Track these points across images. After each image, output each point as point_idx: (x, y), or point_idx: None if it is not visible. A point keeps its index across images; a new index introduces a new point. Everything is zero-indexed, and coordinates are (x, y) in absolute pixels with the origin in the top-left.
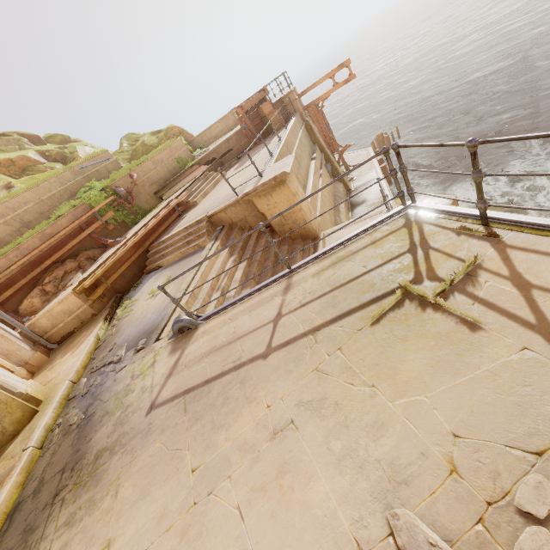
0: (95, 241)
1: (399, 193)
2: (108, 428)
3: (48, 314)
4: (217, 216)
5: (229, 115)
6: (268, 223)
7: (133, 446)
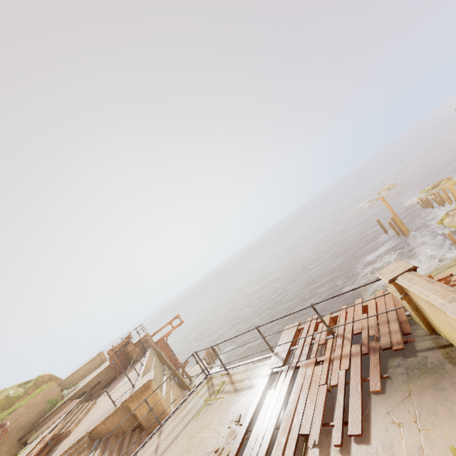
0: None
1: (202, 370)
2: None
3: None
4: (97, 430)
5: (96, 357)
6: (138, 423)
7: None
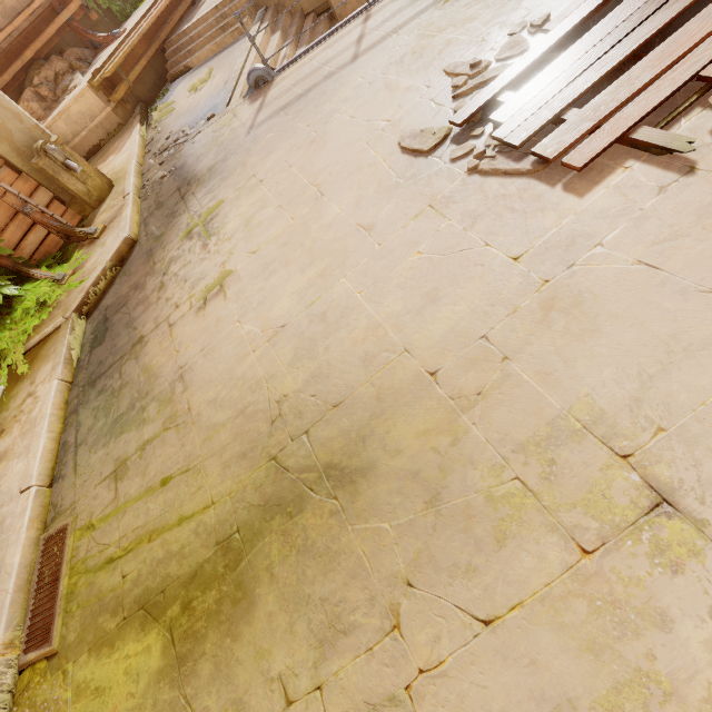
0: (78, 38)
1: None
2: (210, 157)
3: (65, 115)
4: None
5: None
6: (325, 5)
7: (245, 148)
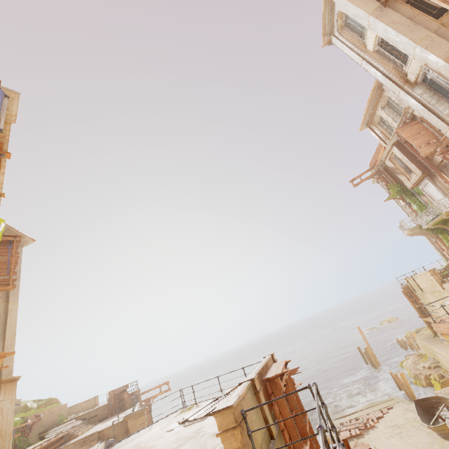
0: None
1: (182, 402)
2: None
3: None
4: (103, 432)
5: (92, 399)
6: None
7: None
